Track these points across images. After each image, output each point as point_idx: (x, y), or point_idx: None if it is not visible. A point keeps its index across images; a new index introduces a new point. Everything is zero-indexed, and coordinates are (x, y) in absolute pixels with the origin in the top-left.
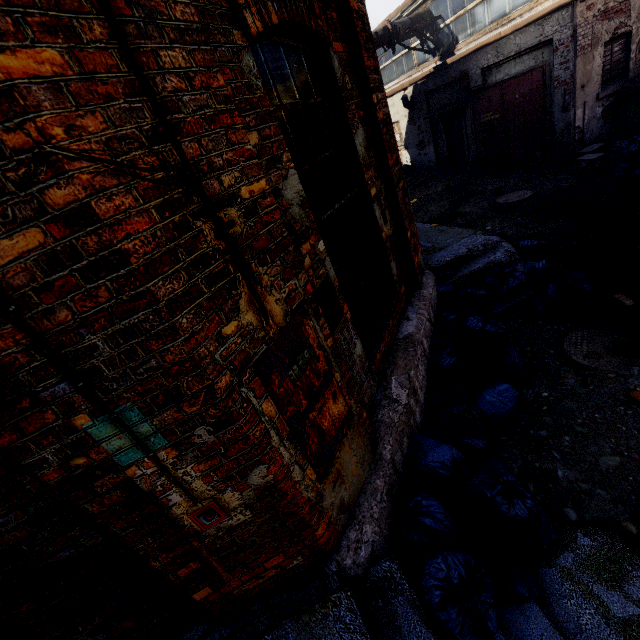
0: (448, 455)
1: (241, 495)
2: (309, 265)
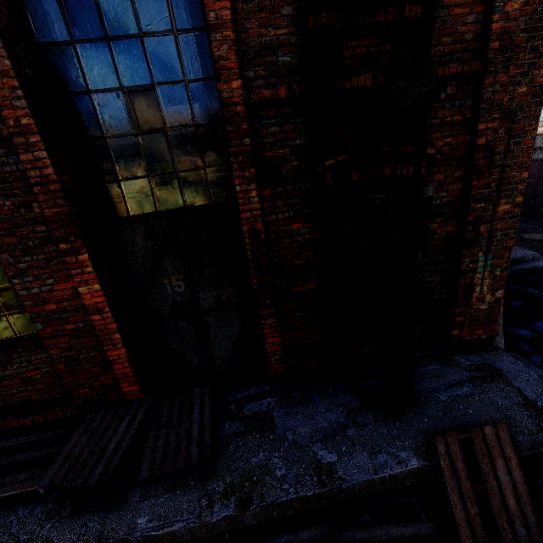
0: (529, 333)
1: (490, 298)
2: None
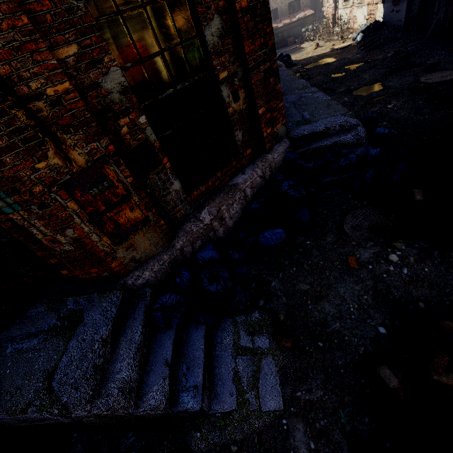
0: (209, 255)
1: (65, 239)
2: (127, 132)
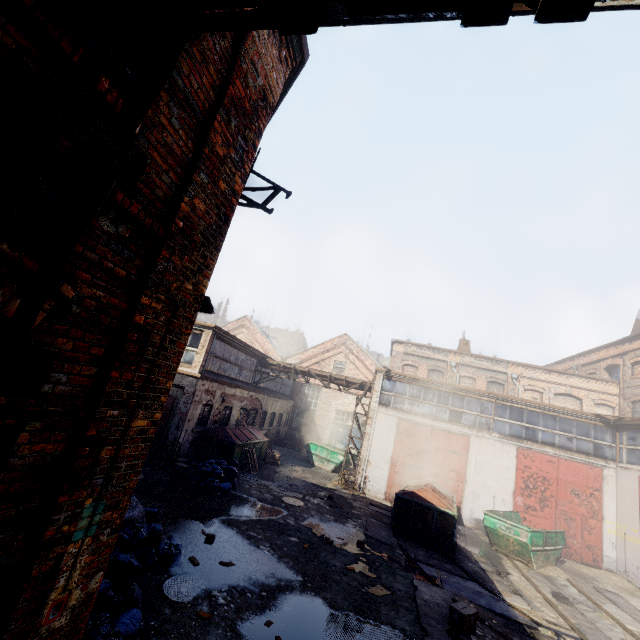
0: None
1: (79, 595)
2: None
